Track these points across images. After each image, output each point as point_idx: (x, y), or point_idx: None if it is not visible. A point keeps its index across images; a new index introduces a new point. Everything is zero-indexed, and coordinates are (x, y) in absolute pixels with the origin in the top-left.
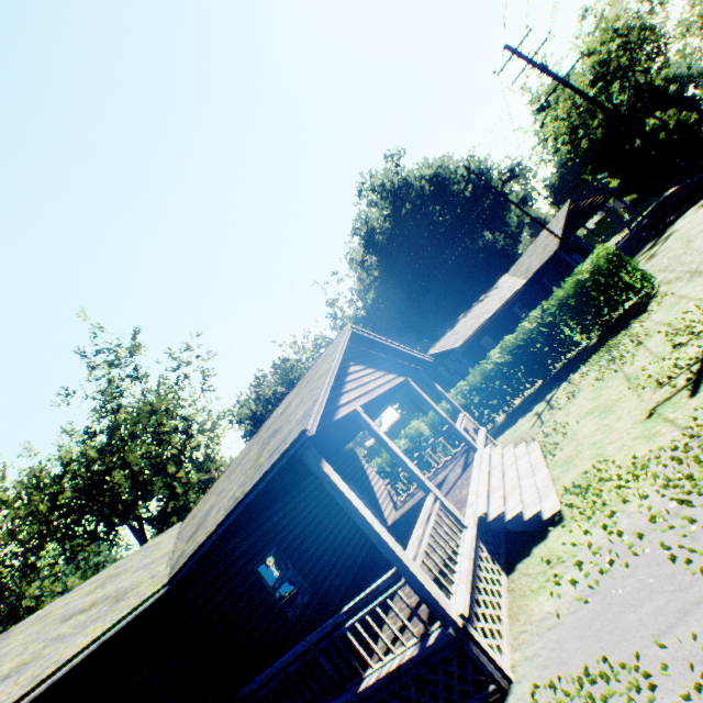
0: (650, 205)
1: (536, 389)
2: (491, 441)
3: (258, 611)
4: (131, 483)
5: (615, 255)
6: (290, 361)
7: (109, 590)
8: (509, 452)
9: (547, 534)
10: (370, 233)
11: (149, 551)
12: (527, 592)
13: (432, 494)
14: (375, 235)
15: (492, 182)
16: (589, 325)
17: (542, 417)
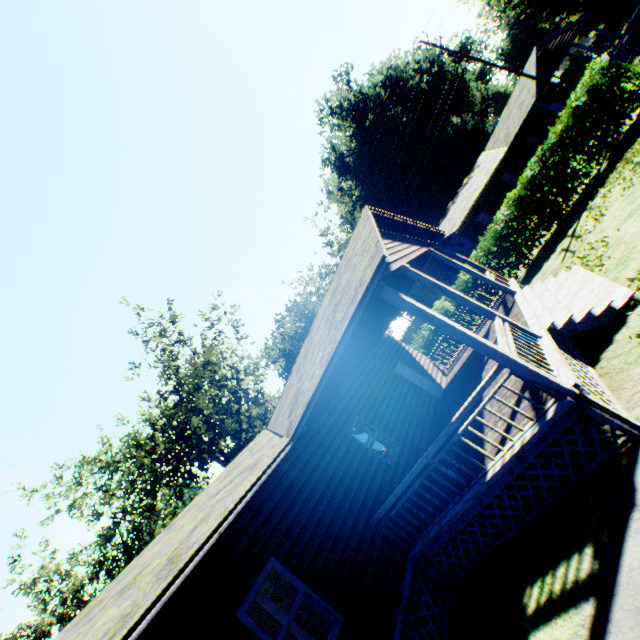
0: (621, 31)
1: (552, 234)
2: (522, 288)
3: (363, 462)
4: (207, 427)
5: (611, 66)
6: (303, 295)
7: (238, 471)
8: (550, 282)
9: (625, 320)
10: (340, 159)
11: (253, 448)
12: (624, 367)
13: (498, 318)
14: (345, 159)
15: (445, 68)
16: (596, 151)
17: (570, 249)
